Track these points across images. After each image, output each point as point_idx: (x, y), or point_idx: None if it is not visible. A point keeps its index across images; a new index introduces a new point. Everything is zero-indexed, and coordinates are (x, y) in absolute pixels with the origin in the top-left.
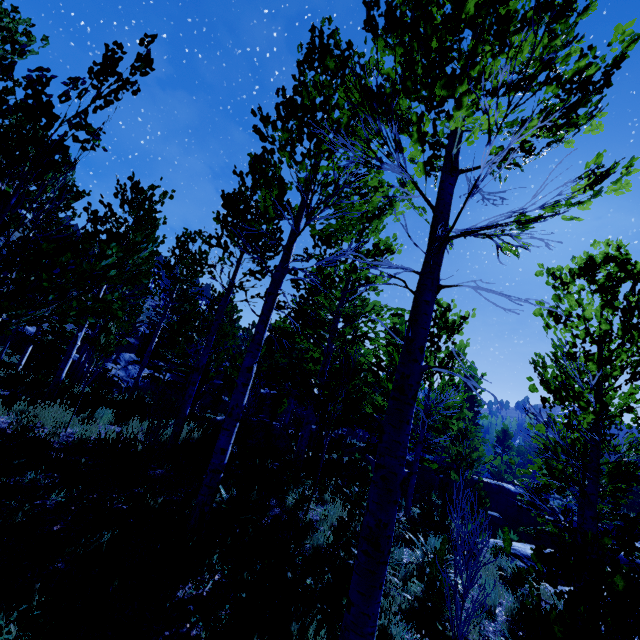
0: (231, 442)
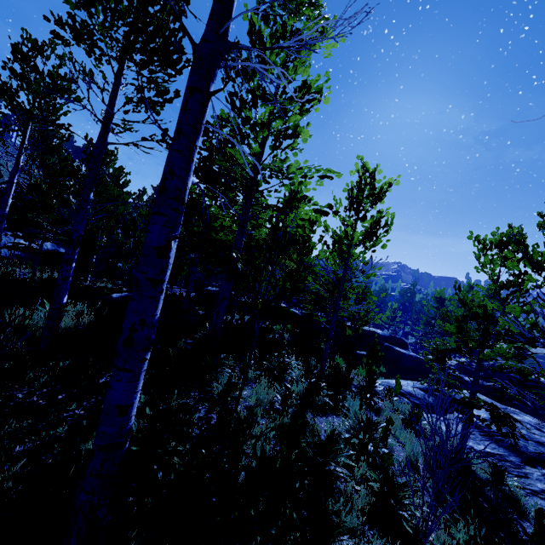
0: (137, 388)
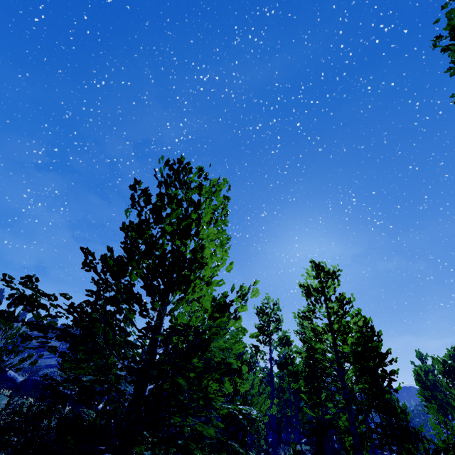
0: None
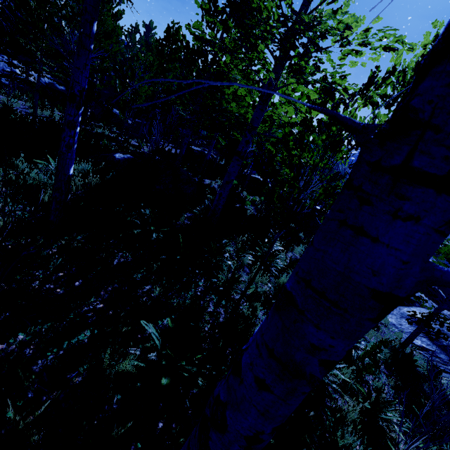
0: None
